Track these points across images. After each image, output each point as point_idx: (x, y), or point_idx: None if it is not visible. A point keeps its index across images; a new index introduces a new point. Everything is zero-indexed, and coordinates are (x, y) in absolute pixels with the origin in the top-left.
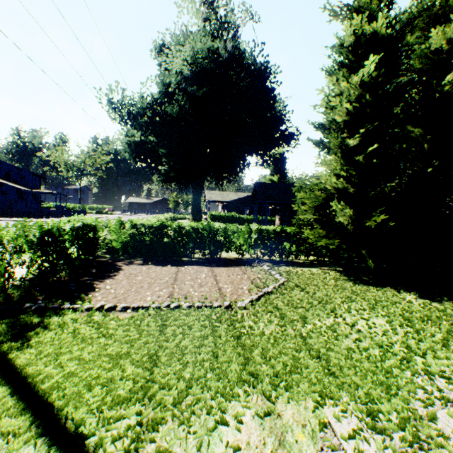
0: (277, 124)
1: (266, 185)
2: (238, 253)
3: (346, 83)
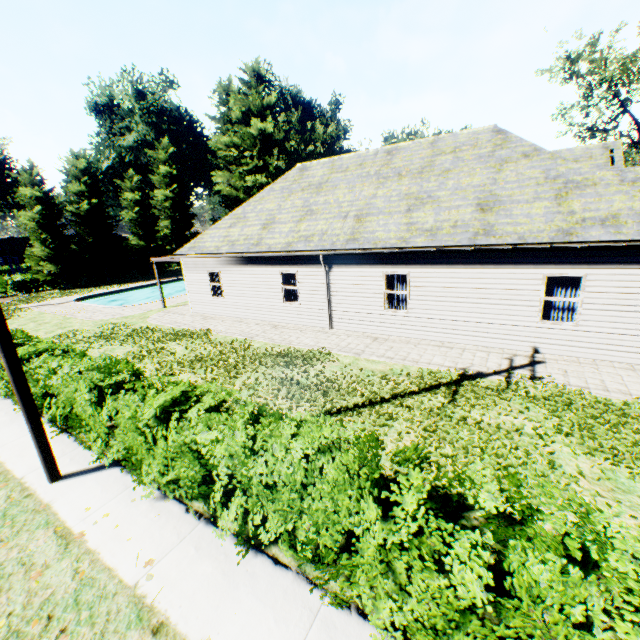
0: (5, 176)
1: (12, 241)
2: (3, 293)
3: (33, 210)
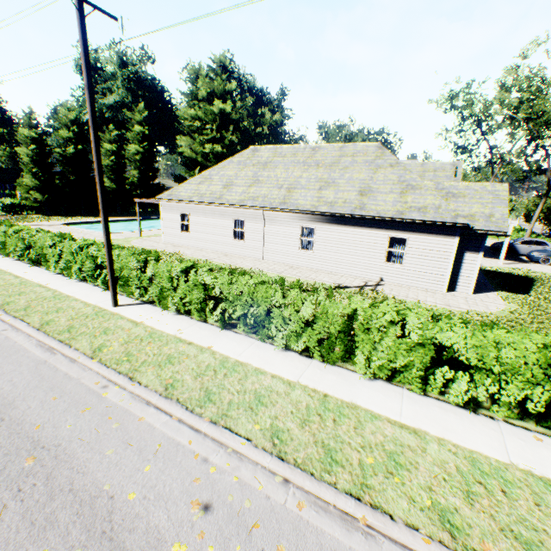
0: None
1: None
2: None
3: (28, 148)
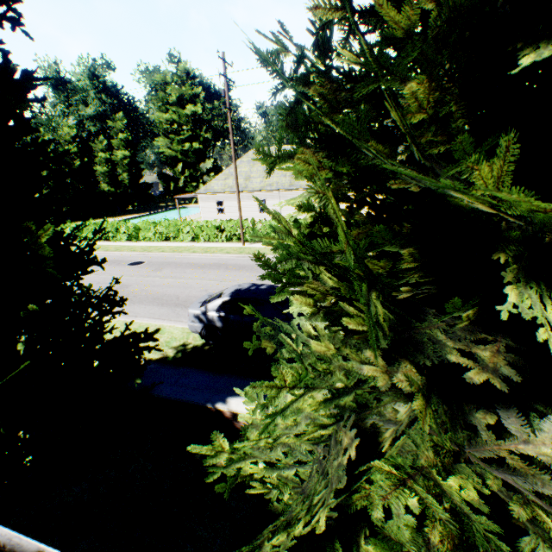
0: None
1: None
2: None
3: None
